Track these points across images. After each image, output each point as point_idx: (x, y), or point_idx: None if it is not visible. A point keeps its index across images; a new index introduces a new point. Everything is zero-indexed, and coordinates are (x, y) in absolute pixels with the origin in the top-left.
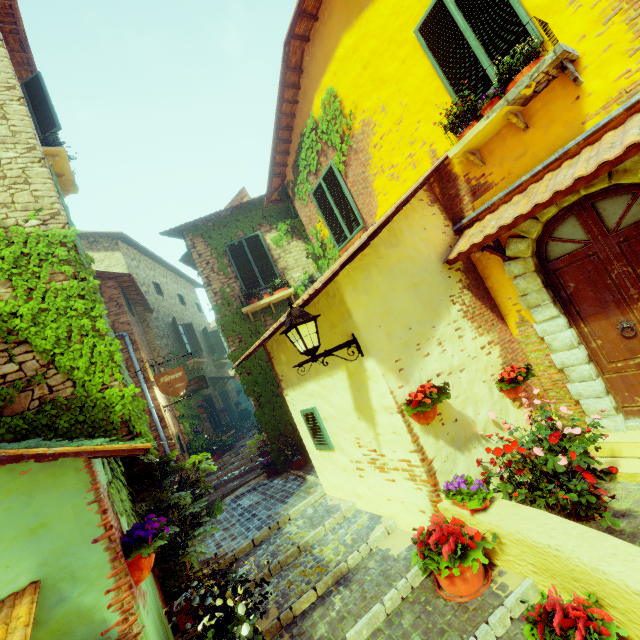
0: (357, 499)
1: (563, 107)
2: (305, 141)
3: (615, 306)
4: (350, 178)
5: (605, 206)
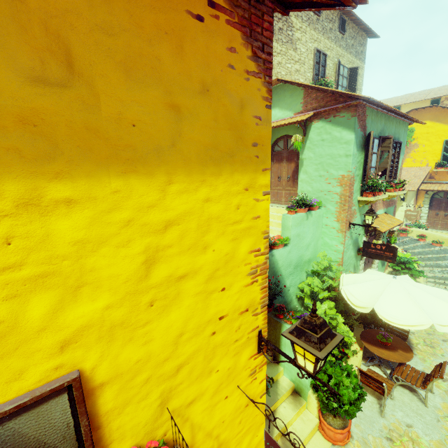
0: None
1: None
2: None
3: (438, 210)
4: None
5: None
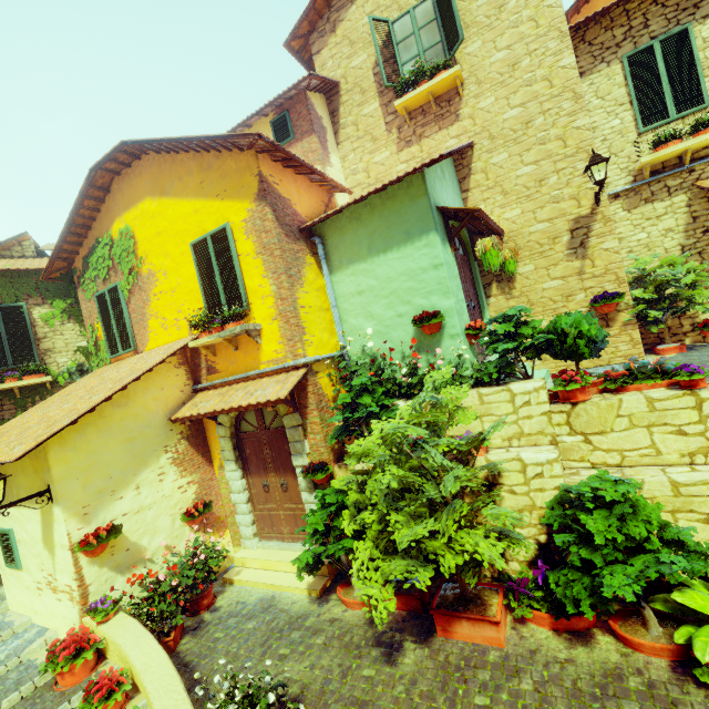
0: (34, 614)
1: (254, 349)
2: (99, 248)
3: (264, 471)
4: (132, 305)
5: (267, 412)
